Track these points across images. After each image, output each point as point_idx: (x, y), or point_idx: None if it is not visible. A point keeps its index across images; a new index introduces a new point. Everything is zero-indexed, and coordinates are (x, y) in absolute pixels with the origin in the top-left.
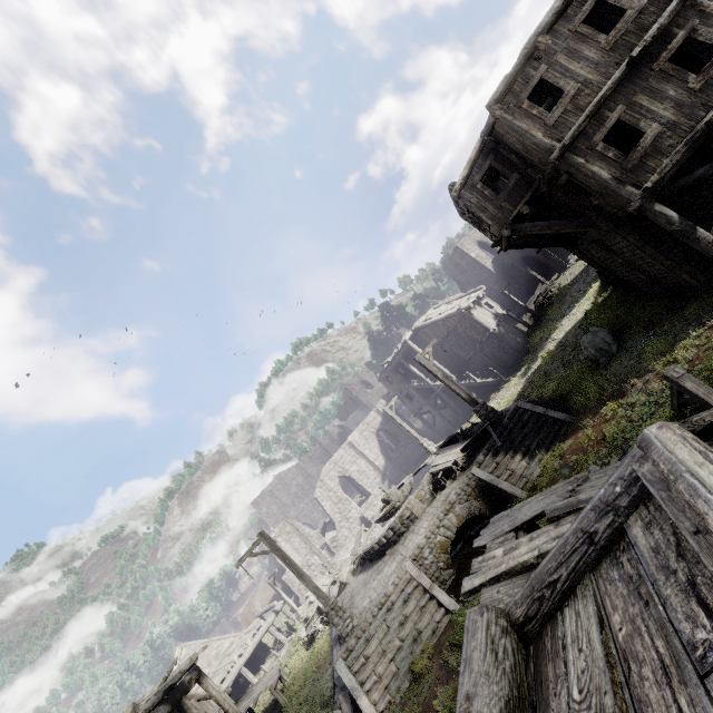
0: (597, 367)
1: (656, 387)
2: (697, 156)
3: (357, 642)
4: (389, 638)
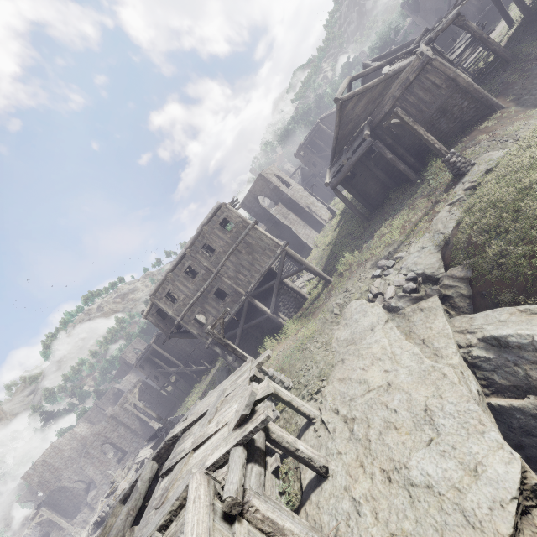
0: None
1: None
2: (238, 315)
3: None
4: None
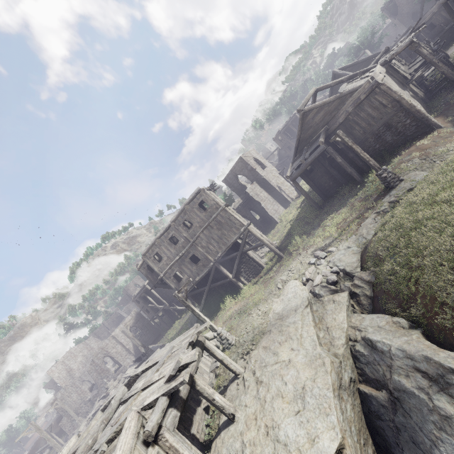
0: None
1: None
2: (208, 275)
3: None
4: None
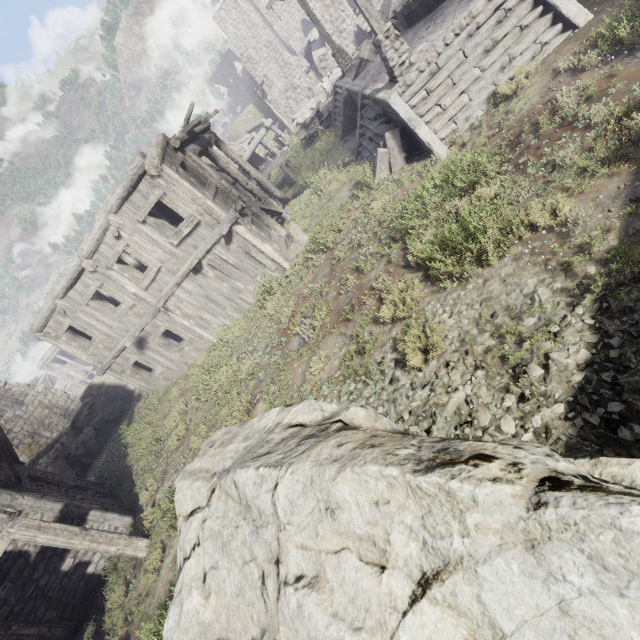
0: None
1: None
2: None
3: (417, 76)
4: (464, 69)
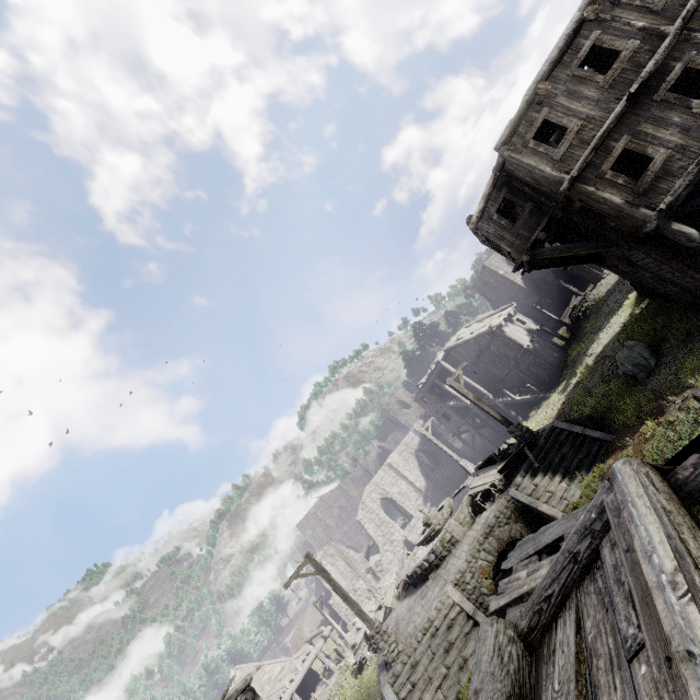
0: (636, 382)
1: (694, 404)
2: None
3: (402, 667)
4: (434, 665)
